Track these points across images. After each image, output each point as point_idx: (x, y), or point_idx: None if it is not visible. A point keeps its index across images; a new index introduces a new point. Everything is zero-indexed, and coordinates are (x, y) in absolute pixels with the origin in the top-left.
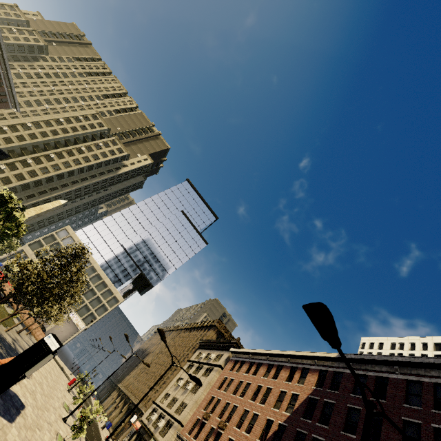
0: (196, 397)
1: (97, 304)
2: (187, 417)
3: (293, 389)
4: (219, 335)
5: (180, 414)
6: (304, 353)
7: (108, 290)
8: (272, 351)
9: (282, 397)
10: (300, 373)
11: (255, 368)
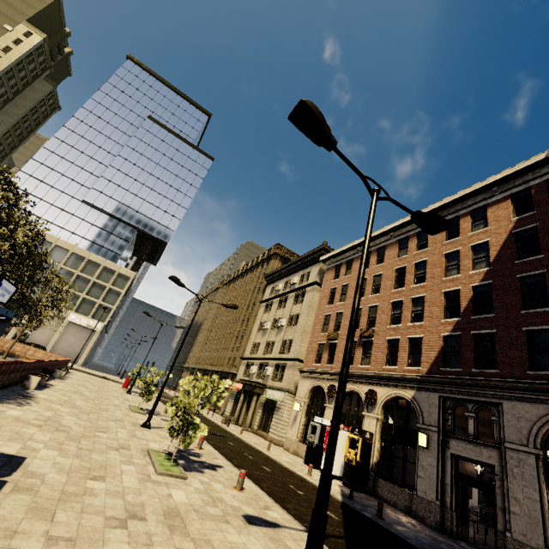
0: (301, 327)
1: (100, 292)
2: (301, 351)
3: (470, 241)
4: (284, 263)
5: (288, 352)
6: (468, 191)
7: (104, 269)
8: (397, 222)
9: (453, 260)
10: (469, 220)
11: (377, 256)
